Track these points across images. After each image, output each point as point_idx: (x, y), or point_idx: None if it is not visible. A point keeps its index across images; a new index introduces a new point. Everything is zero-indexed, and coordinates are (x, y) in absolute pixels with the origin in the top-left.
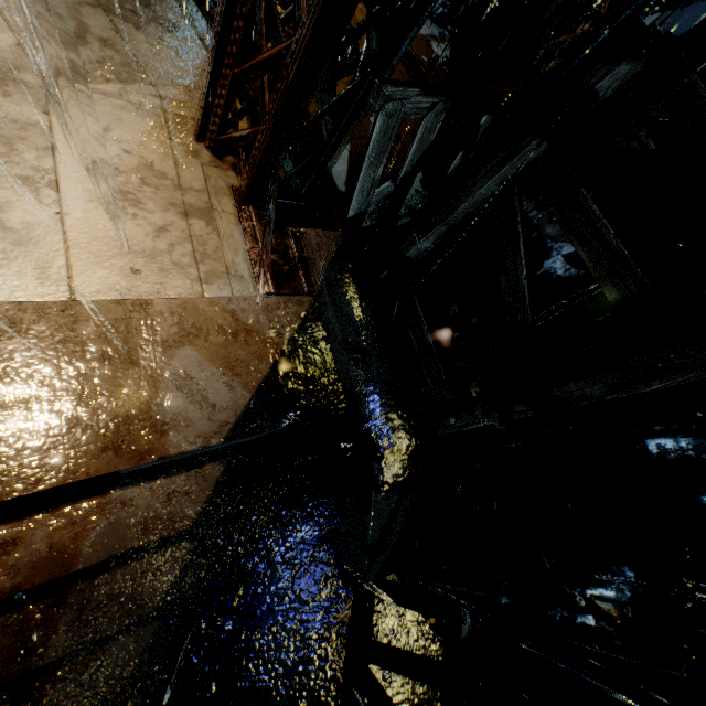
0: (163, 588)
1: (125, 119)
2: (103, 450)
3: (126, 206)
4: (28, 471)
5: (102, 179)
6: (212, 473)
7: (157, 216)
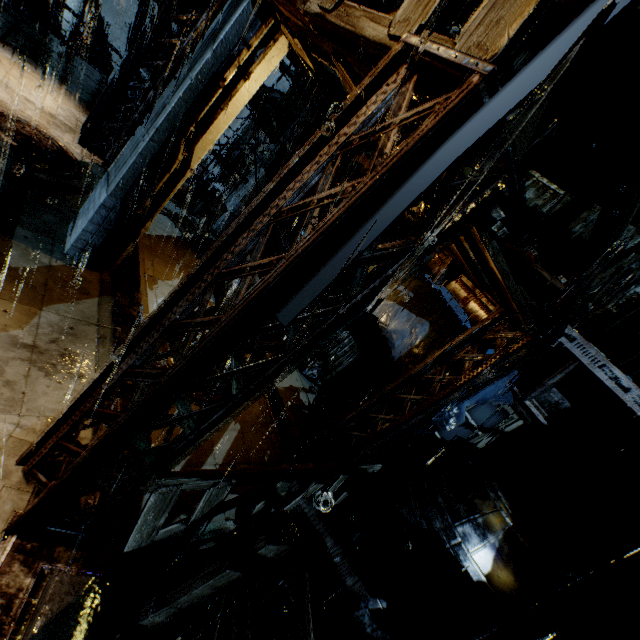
0: None
1: None
2: None
3: None
4: None
5: None
6: None
7: None
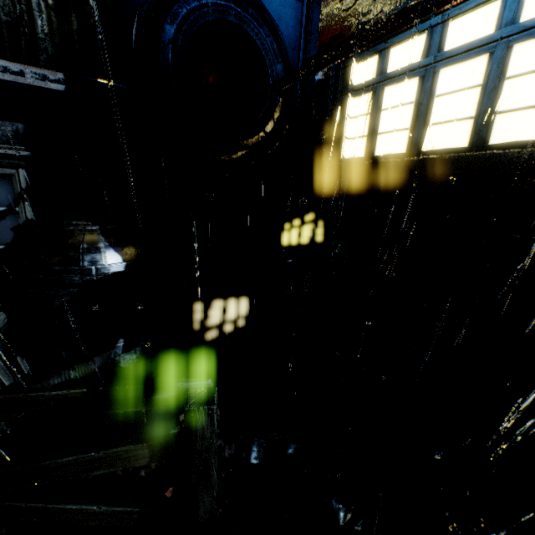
0: None
1: None
2: None
3: None
4: None
5: None
6: None
7: None
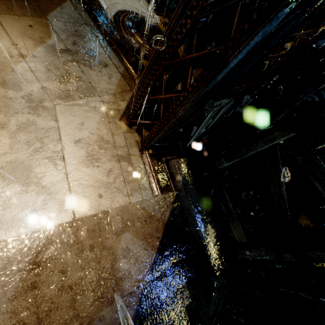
0: None
1: (89, 116)
2: (94, 301)
3: (93, 162)
4: (62, 323)
5: (82, 150)
6: (137, 292)
7: (107, 164)
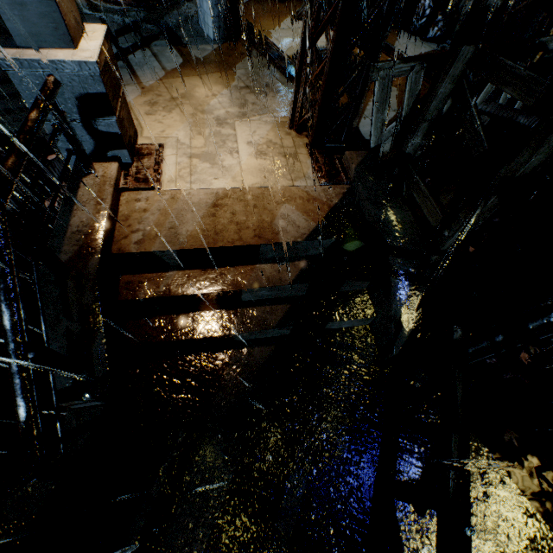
0: (277, 320)
1: (261, 127)
2: (254, 237)
3: (261, 156)
4: (230, 239)
5: (253, 148)
6: (298, 265)
7: (273, 158)
